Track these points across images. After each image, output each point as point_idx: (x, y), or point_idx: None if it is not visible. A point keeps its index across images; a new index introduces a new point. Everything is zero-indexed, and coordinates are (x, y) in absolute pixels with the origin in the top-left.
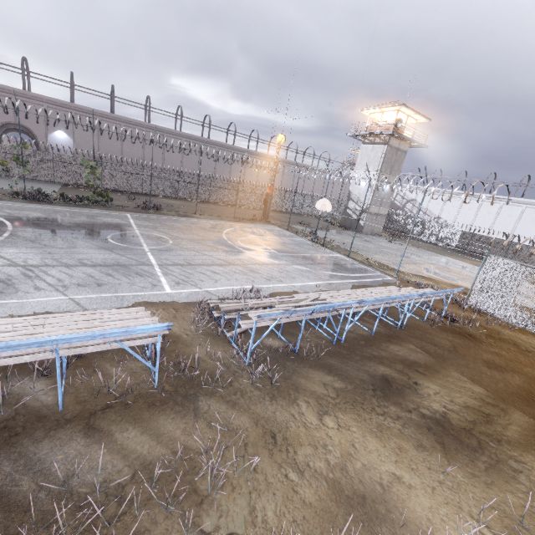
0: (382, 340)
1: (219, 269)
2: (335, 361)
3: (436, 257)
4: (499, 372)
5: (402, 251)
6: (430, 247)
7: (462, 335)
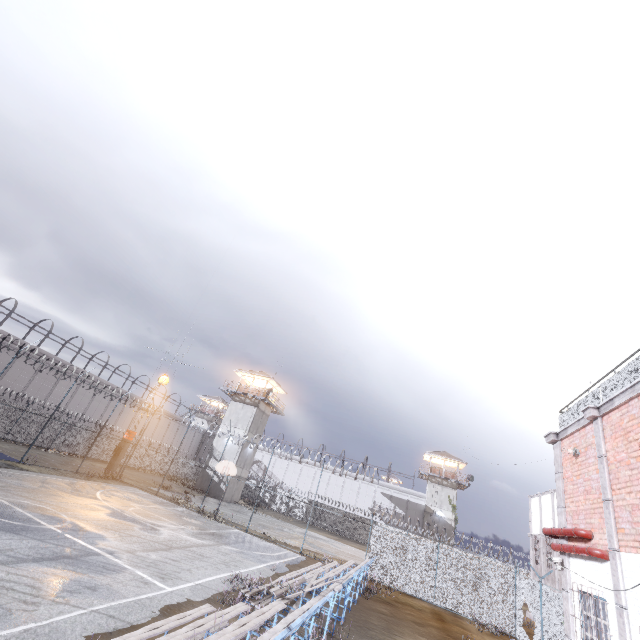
0: (358, 615)
1: (172, 555)
2: (357, 637)
3: (300, 529)
4: (424, 627)
5: (273, 523)
6: (284, 517)
7: (386, 603)
